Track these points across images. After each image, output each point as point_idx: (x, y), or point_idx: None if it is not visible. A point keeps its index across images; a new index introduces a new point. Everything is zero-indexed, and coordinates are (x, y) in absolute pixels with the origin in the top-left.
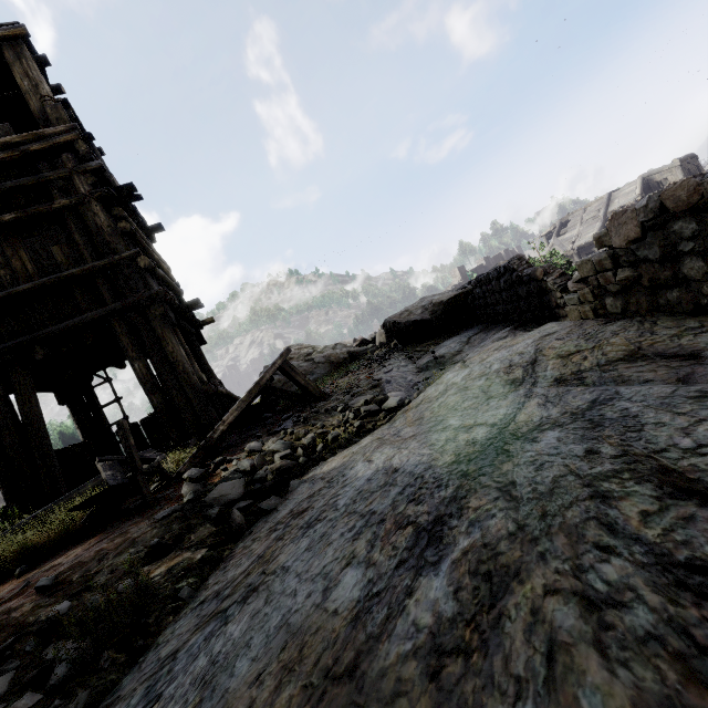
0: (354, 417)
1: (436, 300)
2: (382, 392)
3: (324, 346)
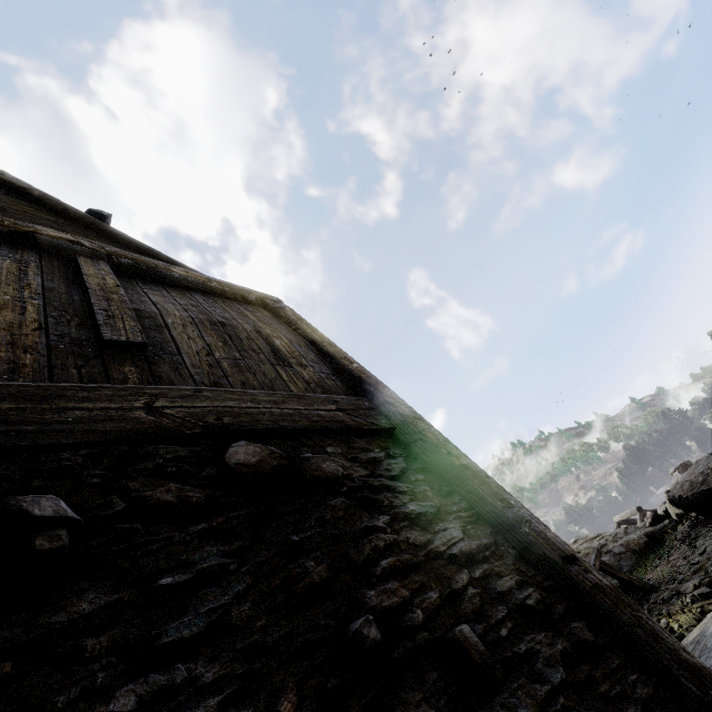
0: (691, 600)
1: (711, 464)
2: (705, 574)
3: (614, 533)
